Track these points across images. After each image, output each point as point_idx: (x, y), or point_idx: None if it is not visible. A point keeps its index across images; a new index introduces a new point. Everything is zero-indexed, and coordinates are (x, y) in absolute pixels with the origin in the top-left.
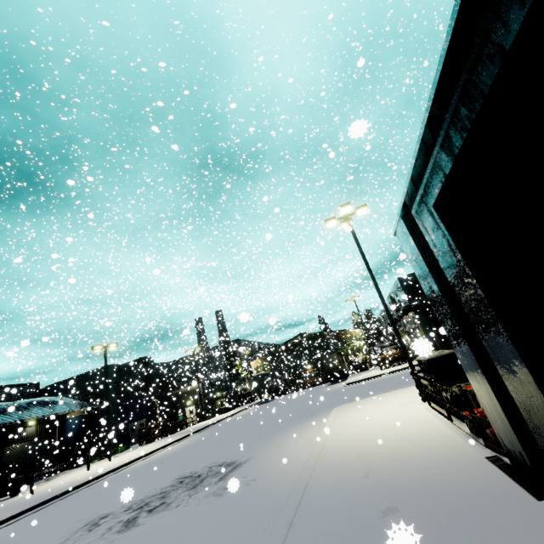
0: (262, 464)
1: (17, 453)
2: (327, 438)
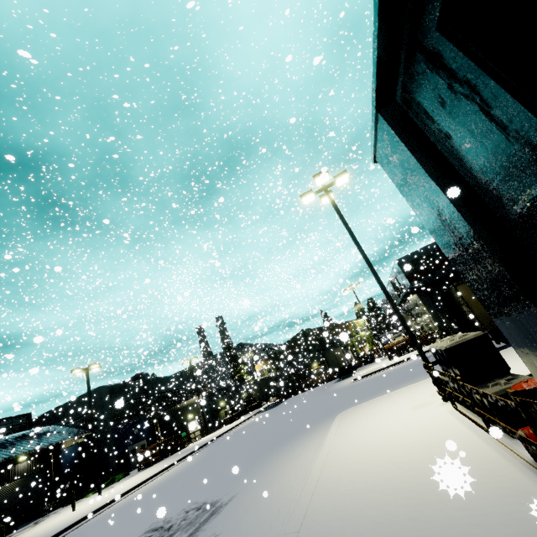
0: (243, 509)
1: (8, 493)
2: (325, 466)
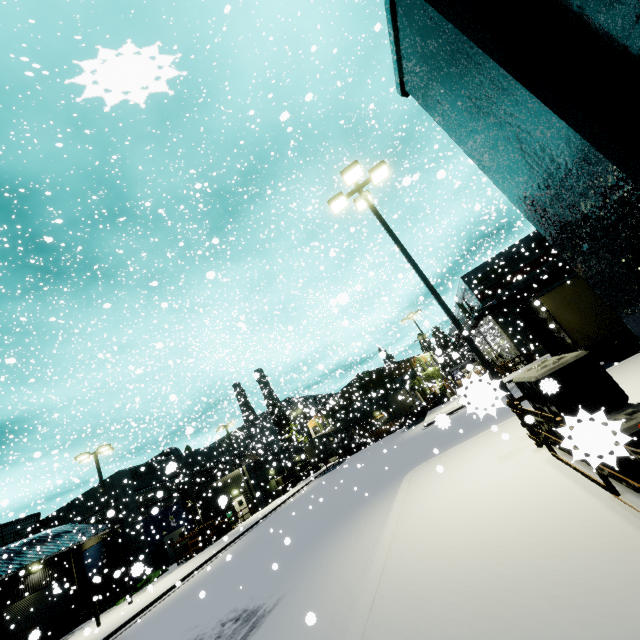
0: (289, 620)
1: (23, 611)
2: (390, 552)
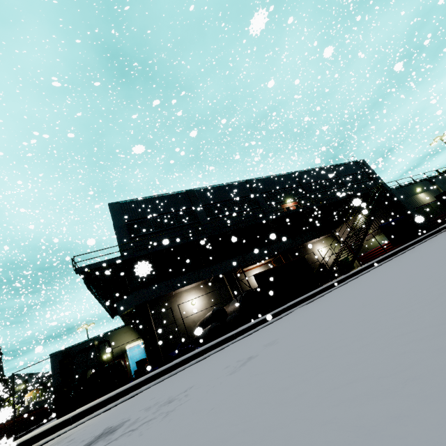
0: None
1: None
2: None
